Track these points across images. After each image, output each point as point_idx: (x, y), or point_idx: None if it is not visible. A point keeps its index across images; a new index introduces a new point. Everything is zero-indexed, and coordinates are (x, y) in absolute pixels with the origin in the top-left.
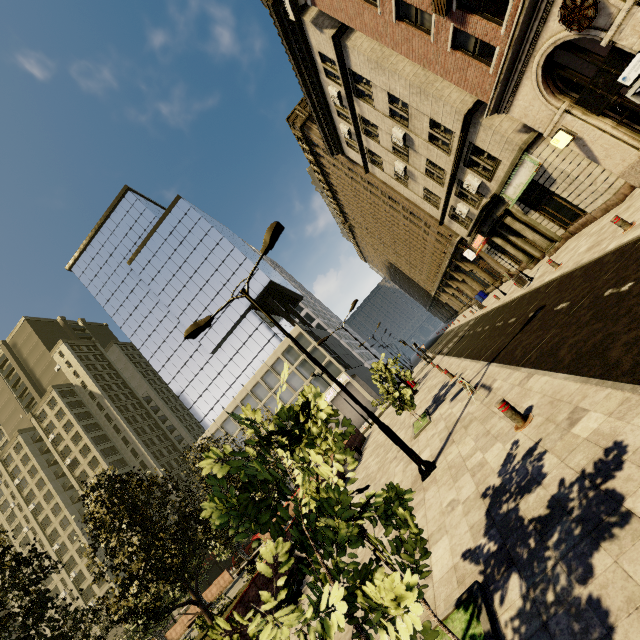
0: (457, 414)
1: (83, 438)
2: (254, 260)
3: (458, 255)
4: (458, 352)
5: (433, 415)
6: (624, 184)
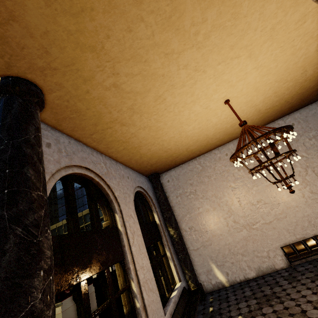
0: None
1: None
2: None
3: None
4: None
5: None
6: None
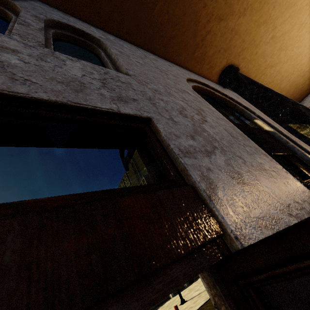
0: None
1: None
2: None
3: None
4: None
5: None
6: None
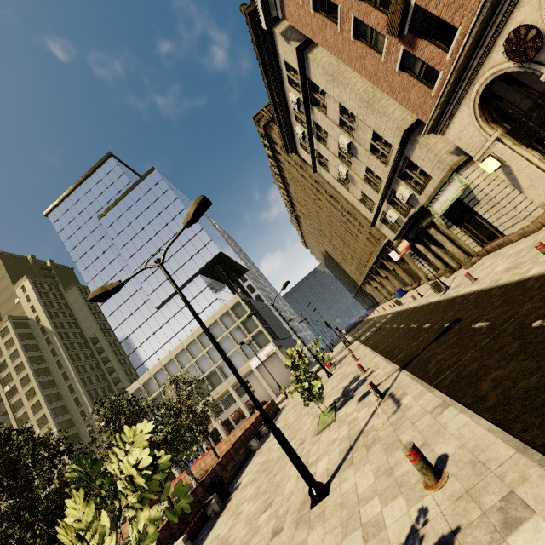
0: (362, 423)
1: (26, 368)
2: (209, 232)
3: (384, 254)
4: (373, 344)
5: (339, 412)
6: (542, 214)
